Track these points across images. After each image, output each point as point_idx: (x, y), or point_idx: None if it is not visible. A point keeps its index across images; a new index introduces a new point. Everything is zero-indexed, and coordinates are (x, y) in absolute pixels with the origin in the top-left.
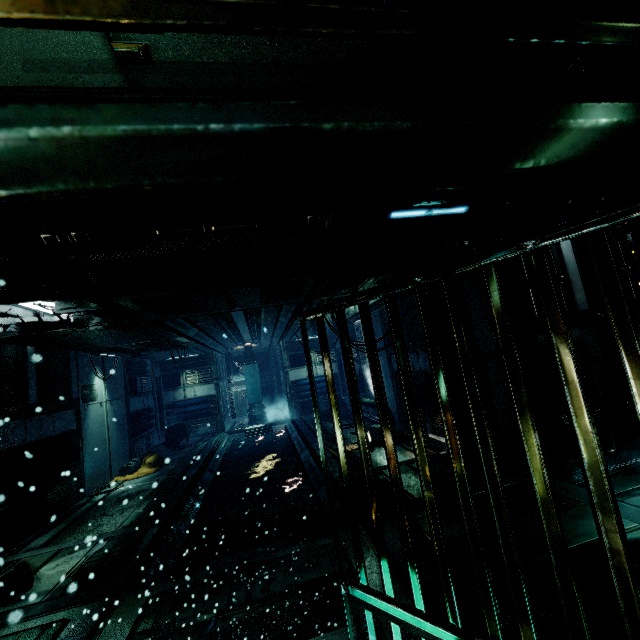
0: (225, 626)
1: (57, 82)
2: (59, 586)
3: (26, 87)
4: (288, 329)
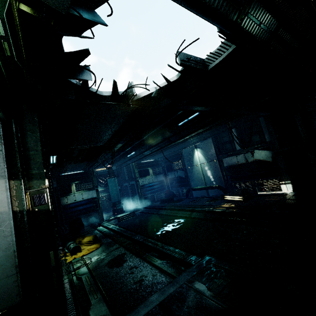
0: None
1: None
2: None
3: None
4: (163, 148)
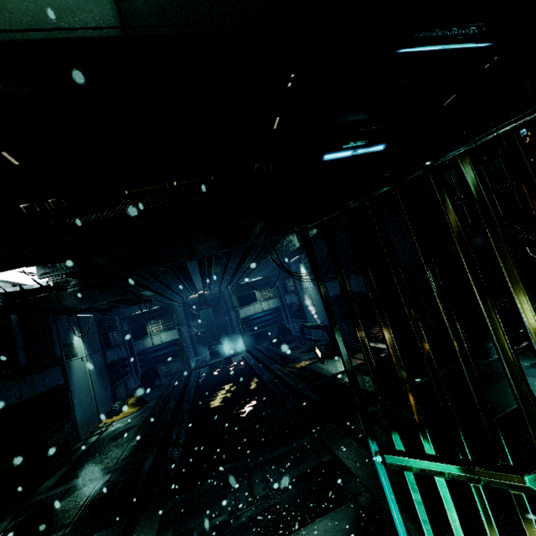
0: (239, 523)
1: (53, 23)
2: (77, 518)
3: (23, 30)
4: (236, 273)
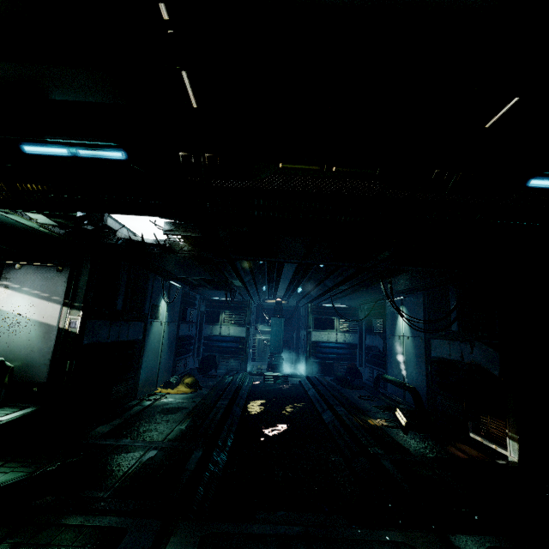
0: None
1: None
2: (118, 485)
3: None
4: (326, 293)
